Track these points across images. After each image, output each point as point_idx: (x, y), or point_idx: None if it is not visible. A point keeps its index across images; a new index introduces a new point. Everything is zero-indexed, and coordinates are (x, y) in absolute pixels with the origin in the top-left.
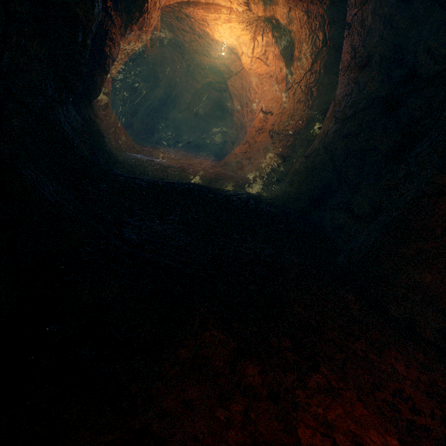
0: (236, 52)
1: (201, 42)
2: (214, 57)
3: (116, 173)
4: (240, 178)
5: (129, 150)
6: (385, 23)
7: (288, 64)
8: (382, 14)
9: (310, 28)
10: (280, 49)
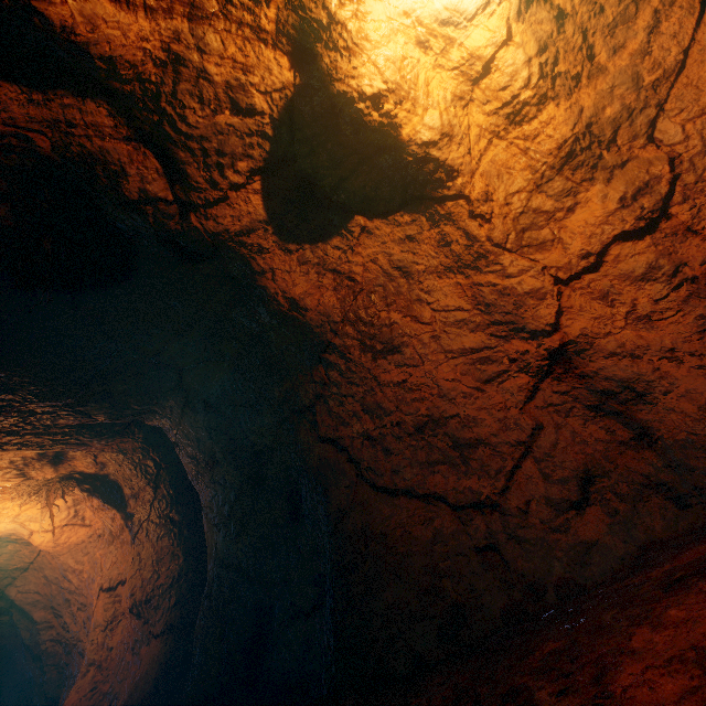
0: (18, 537)
1: None
2: None
3: None
4: None
5: None
6: (207, 429)
7: (121, 508)
8: (201, 425)
9: (133, 461)
10: (101, 498)
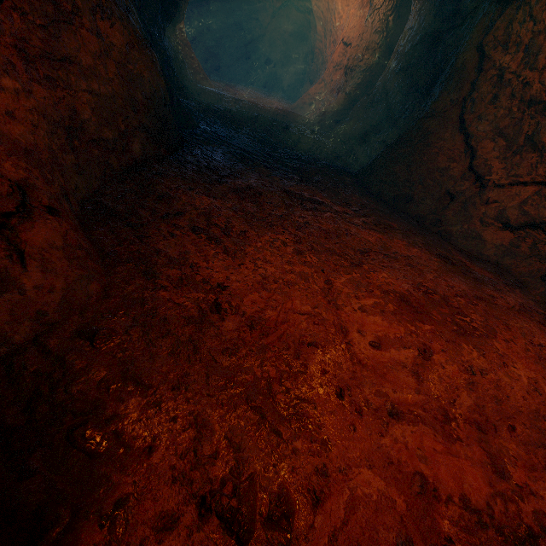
0: None
1: None
2: None
3: (199, 98)
4: (308, 118)
5: (203, 83)
6: None
7: None
8: None
9: None
10: None
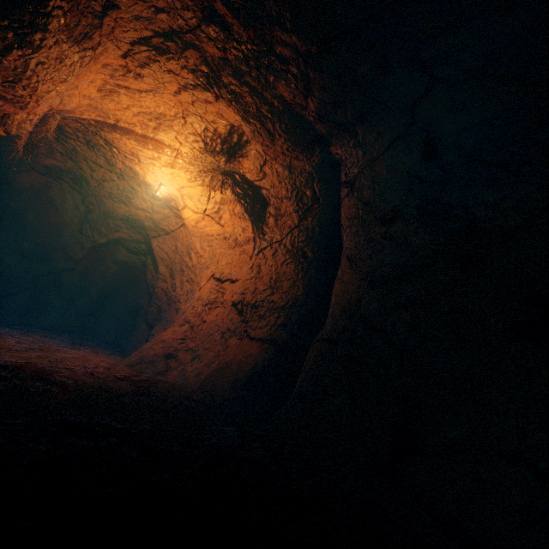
0: (174, 205)
1: (121, 185)
2: (138, 207)
3: None
4: (191, 388)
5: None
6: (409, 177)
7: (256, 223)
8: (403, 170)
9: (293, 183)
10: (244, 207)
